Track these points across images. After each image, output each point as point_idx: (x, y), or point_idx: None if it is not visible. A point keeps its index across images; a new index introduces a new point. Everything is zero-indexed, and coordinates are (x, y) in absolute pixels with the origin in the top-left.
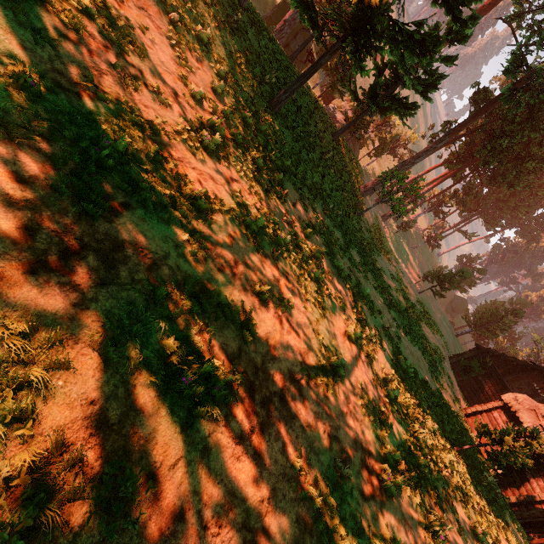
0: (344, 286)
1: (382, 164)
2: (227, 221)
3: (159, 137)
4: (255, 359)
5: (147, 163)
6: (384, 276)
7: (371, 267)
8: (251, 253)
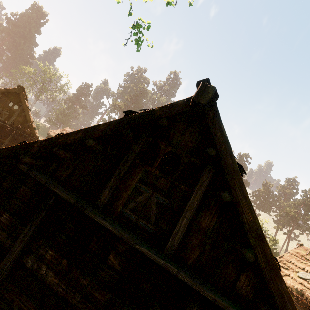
0: None
1: None
2: None
3: None
4: None
5: None
6: None
7: None
8: None
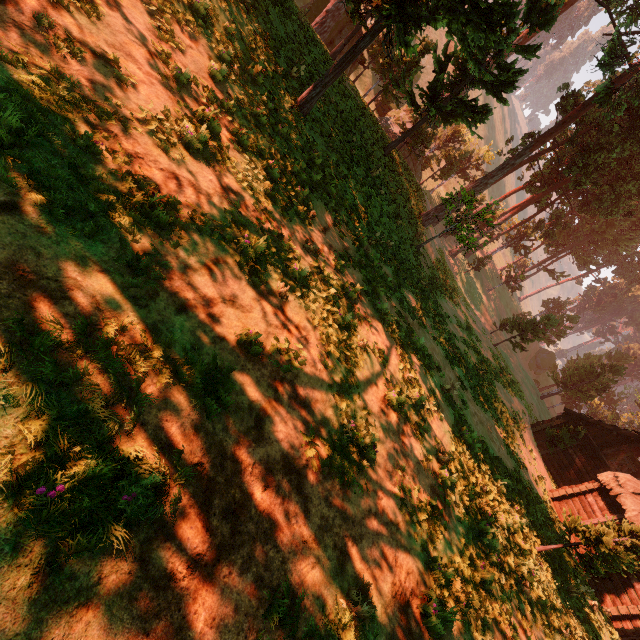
0: (389, 335)
1: (450, 190)
2: (208, 243)
3: (106, 122)
4: (223, 441)
5: (75, 154)
6: (449, 324)
7: (430, 312)
8: (242, 288)
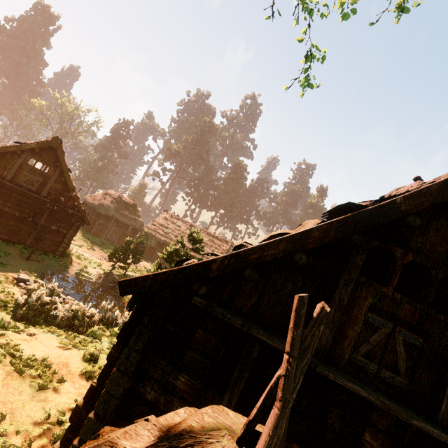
0: None
1: None
2: None
3: None
4: None
5: None
6: None
7: None
8: None
